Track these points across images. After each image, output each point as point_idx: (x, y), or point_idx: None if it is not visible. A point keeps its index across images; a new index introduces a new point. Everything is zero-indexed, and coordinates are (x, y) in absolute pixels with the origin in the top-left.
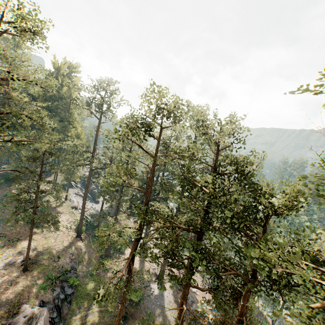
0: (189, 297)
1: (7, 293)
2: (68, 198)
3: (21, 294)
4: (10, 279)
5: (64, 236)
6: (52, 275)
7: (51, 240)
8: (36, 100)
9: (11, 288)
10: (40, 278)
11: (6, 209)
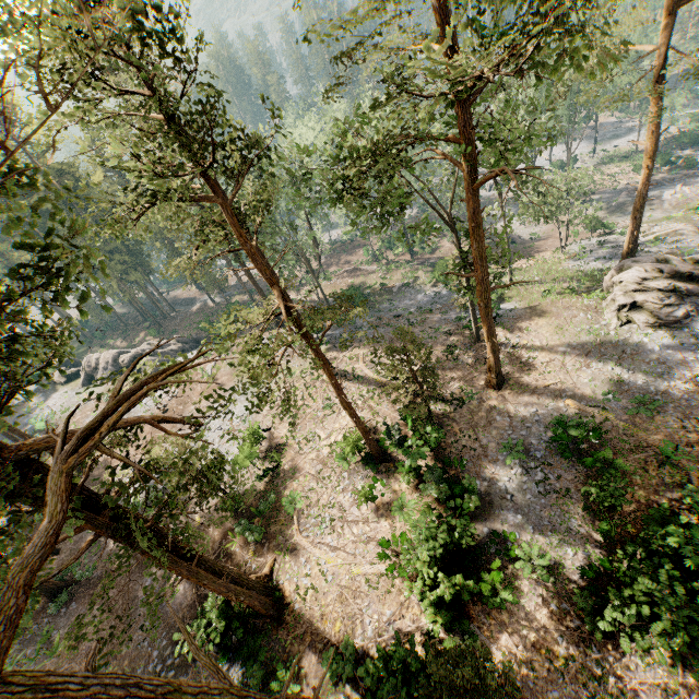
0: None
1: None
2: None
3: None
4: None
5: None
6: None
7: None
8: None
9: None
10: None
11: None
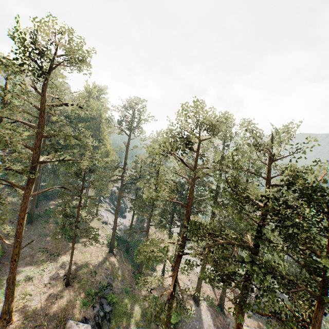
0: (229, 321)
1: (54, 307)
2: (98, 213)
3: (65, 309)
4: (55, 293)
5: (98, 251)
6: (91, 291)
7: (86, 255)
8: (72, 122)
9: (56, 302)
10: (81, 293)
11: (46, 225)
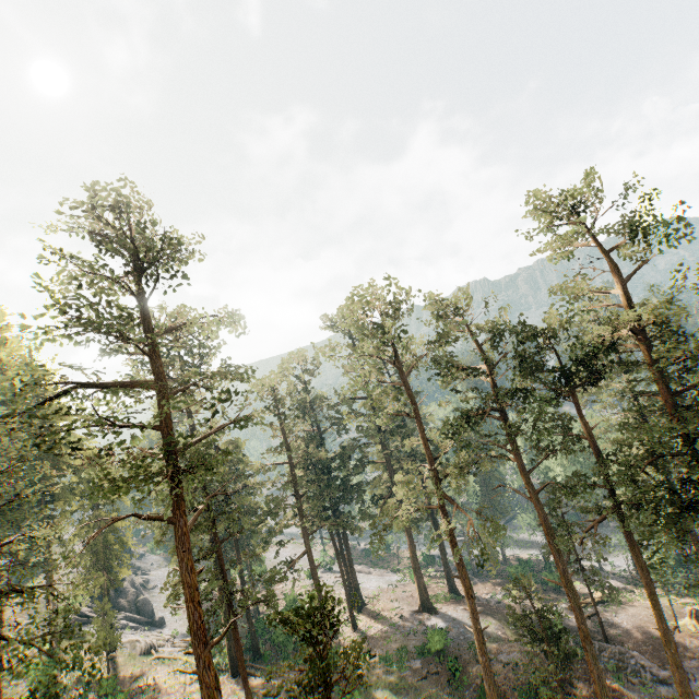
0: (477, 597)
1: None
2: None
3: None
4: None
5: None
6: None
7: None
8: None
9: None
10: None
11: None
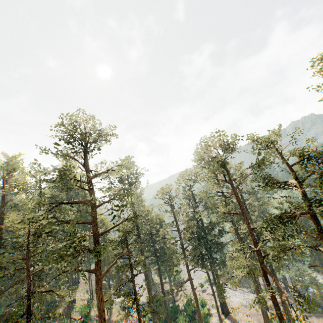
0: None
1: None
2: None
3: None
4: None
5: None
6: None
7: None
8: None
9: None
10: None
11: None
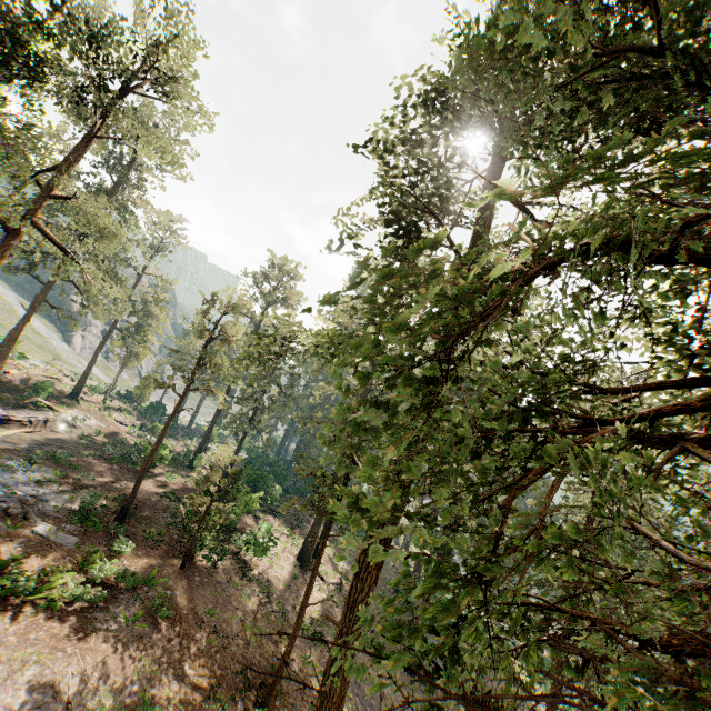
0: None
1: None
2: None
3: None
4: None
5: None
6: None
7: None
8: None
9: None
10: None
11: None
